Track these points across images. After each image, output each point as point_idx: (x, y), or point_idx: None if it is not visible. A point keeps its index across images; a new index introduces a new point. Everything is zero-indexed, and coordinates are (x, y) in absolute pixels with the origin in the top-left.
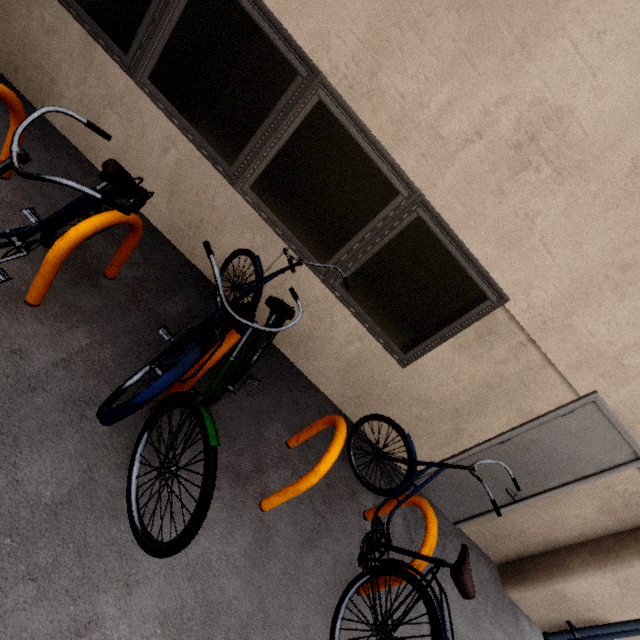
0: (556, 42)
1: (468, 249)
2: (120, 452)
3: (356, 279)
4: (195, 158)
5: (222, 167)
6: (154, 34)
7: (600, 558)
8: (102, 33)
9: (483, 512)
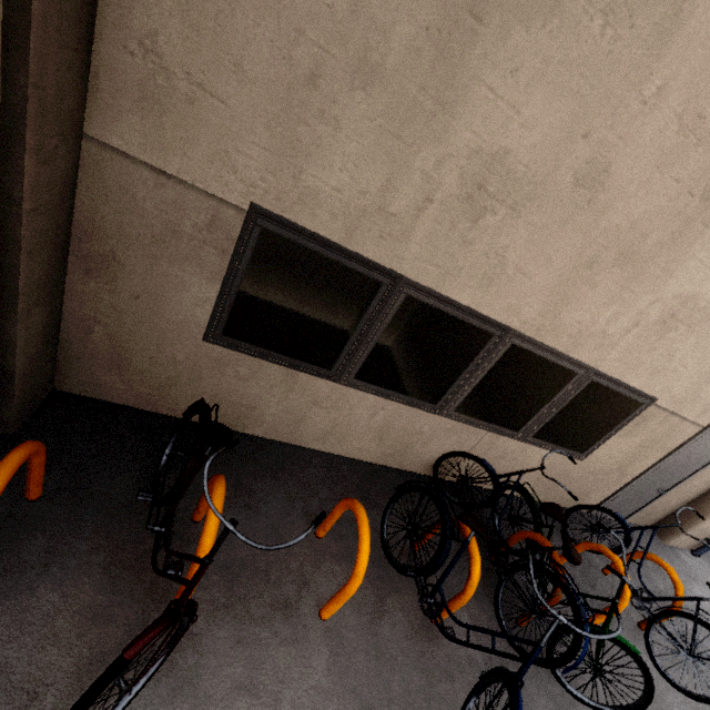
0: (688, 263)
1: (628, 385)
2: (539, 668)
3: (544, 429)
4: (402, 410)
5: (428, 407)
6: (358, 350)
7: None
8: (304, 364)
9: (641, 507)
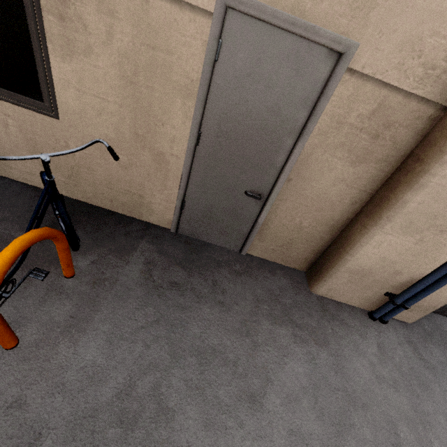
0: None
1: None
2: None
3: None
4: None
5: None
6: None
7: (375, 214)
8: None
9: (251, 228)
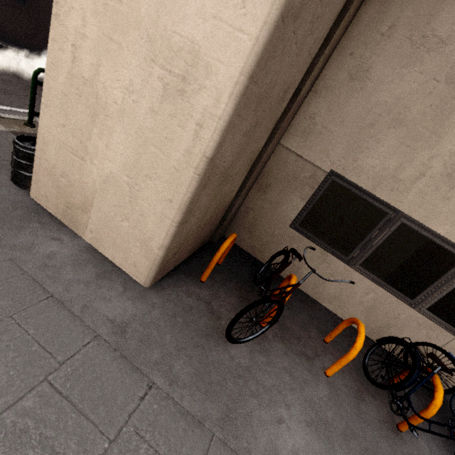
0: None
1: None
2: None
3: None
4: (386, 296)
5: (406, 300)
6: (365, 248)
7: None
8: (333, 249)
9: None
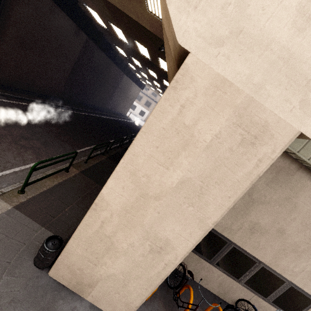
0: None
1: (305, 291)
2: None
3: (276, 300)
4: (227, 278)
5: (235, 279)
6: (218, 257)
7: None
8: (203, 257)
9: None
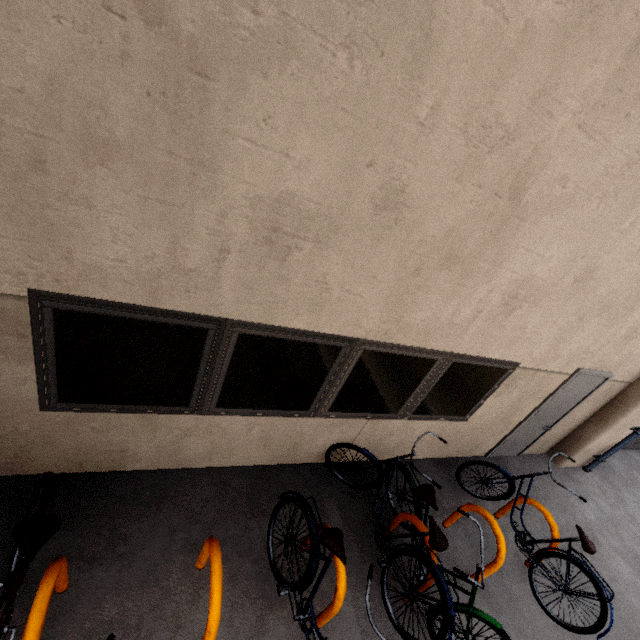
0: (515, 253)
1: (489, 358)
2: None
3: (422, 406)
4: (276, 421)
5: (301, 414)
6: (209, 385)
7: (601, 425)
8: (158, 407)
9: (532, 442)
